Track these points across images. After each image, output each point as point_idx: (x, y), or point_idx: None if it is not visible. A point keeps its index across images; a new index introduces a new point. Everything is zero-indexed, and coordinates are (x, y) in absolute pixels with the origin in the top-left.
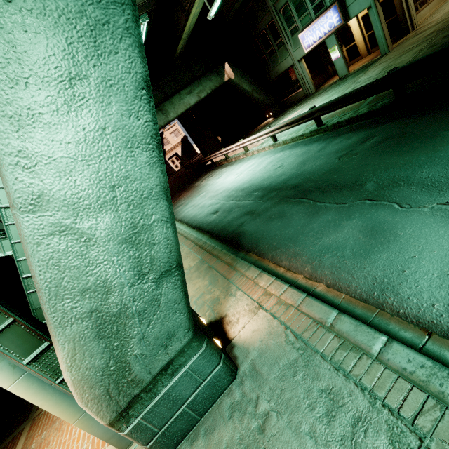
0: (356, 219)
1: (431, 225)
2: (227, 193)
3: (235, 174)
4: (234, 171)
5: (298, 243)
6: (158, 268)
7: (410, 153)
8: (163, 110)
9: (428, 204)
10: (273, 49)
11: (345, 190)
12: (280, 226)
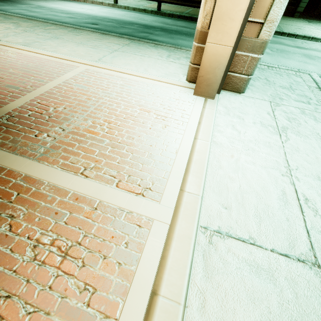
0: None
1: None
2: (91, 16)
3: (79, 7)
4: (73, 5)
5: None
6: None
7: None
8: None
9: None
10: None
11: None
12: (187, 42)
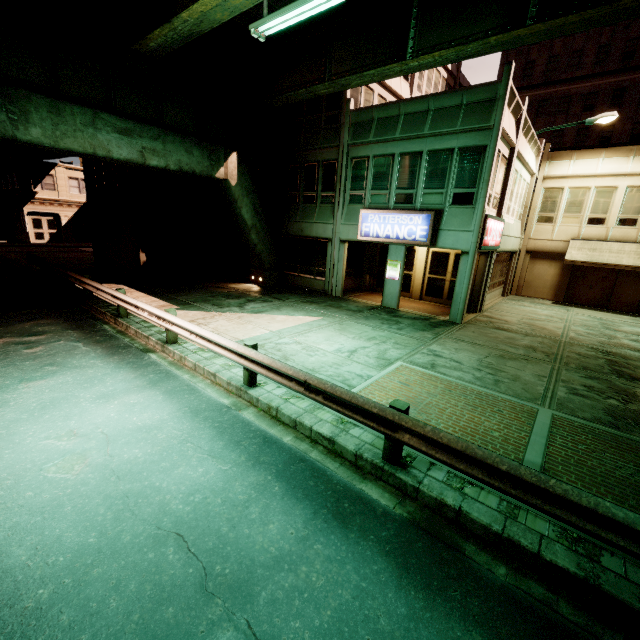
0: None
1: None
2: None
3: (71, 425)
4: (85, 400)
5: None
6: None
7: None
8: (13, 102)
9: None
10: (314, 197)
11: None
12: None
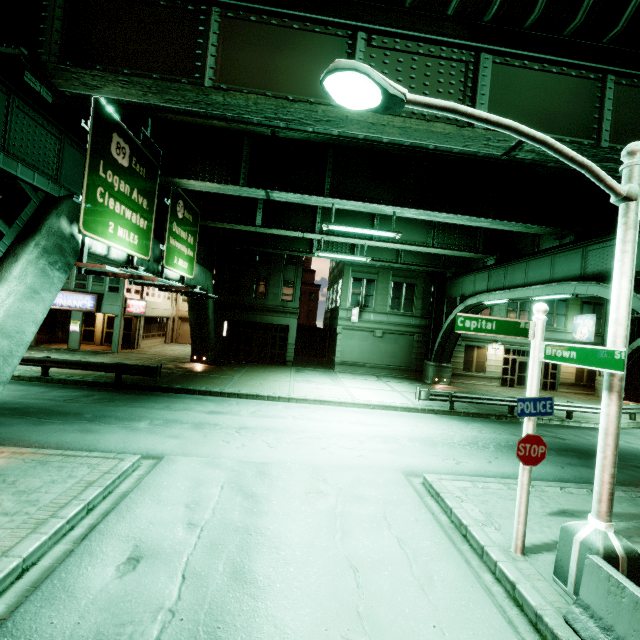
0: (77, 427)
1: (117, 429)
2: None
3: None
4: None
5: (24, 435)
6: (2, 378)
7: (116, 407)
8: None
9: (118, 424)
10: None
11: (69, 415)
12: None
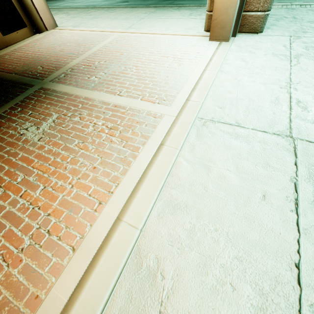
0: None
1: None
2: None
3: None
4: None
5: None
6: None
7: None
8: None
9: None
10: None
11: None
12: None
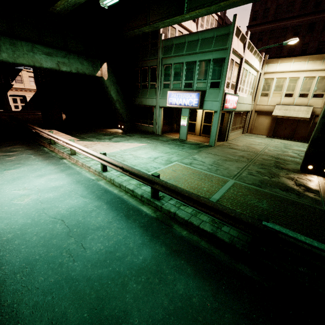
0: None
1: None
2: None
3: (24, 185)
4: (31, 177)
5: None
6: None
7: None
8: None
9: None
10: (147, 85)
11: None
12: None
